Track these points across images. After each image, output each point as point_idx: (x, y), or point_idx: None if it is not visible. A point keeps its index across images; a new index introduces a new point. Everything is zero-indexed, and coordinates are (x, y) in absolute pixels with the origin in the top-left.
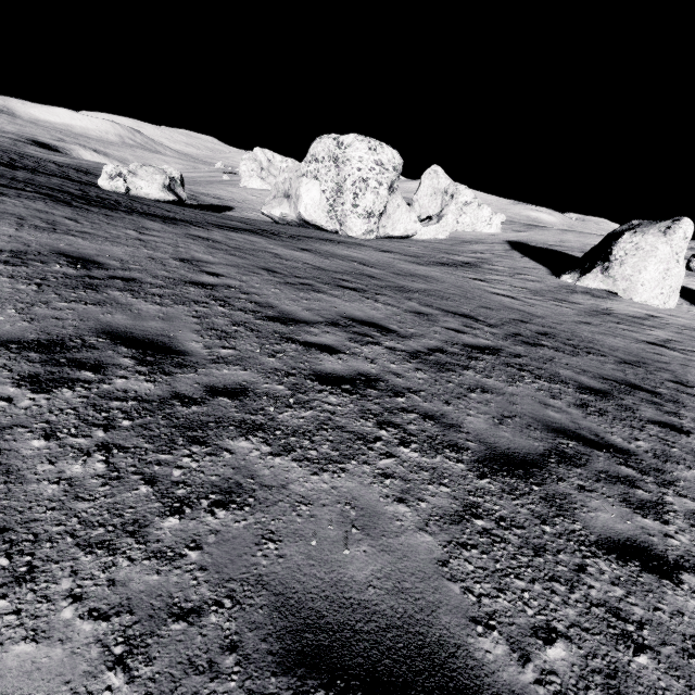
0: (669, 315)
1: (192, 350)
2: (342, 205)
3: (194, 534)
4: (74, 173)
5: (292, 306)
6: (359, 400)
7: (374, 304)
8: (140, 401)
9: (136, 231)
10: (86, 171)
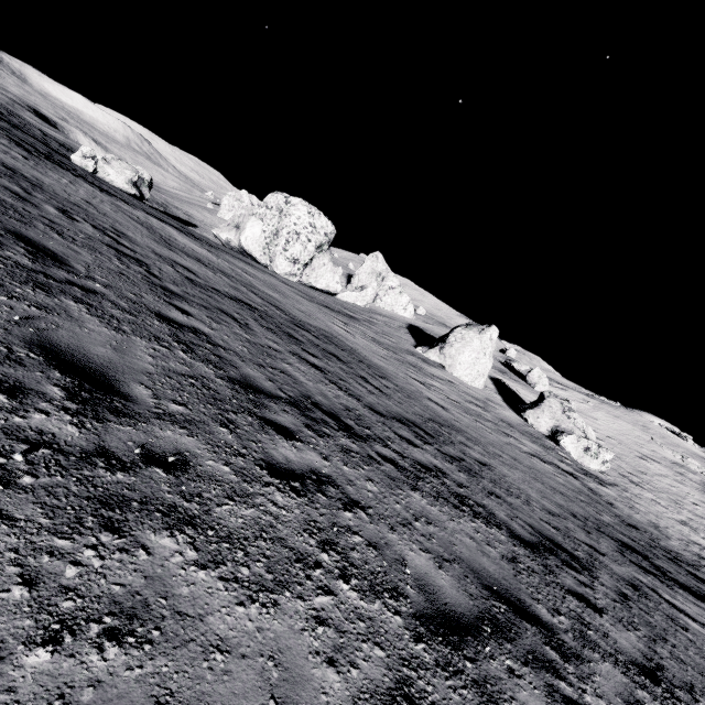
0: (466, 387)
1: (47, 210)
2: (275, 246)
3: None
4: (56, 144)
5: (139, 241)
6: (121, 256)
7: (207, 271)
8: (4, 200)
9: (69, 181)
10: (70, 148)
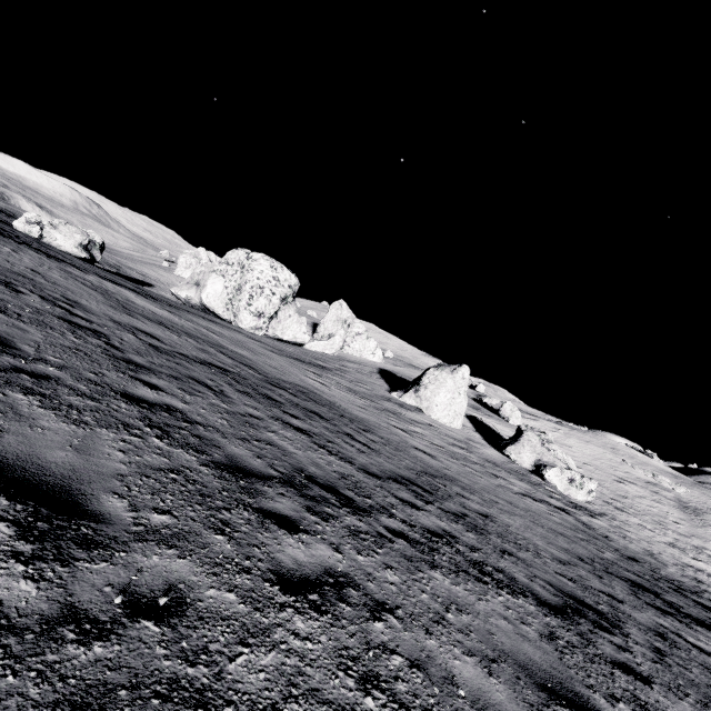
0: (446, 429)
1: None
2: (239, 301)
3: None
4: None
5: (94, 309)
6: (75, 328)
7: (171, 335)
8: None
9: (12, 250)
10: (11, 214)
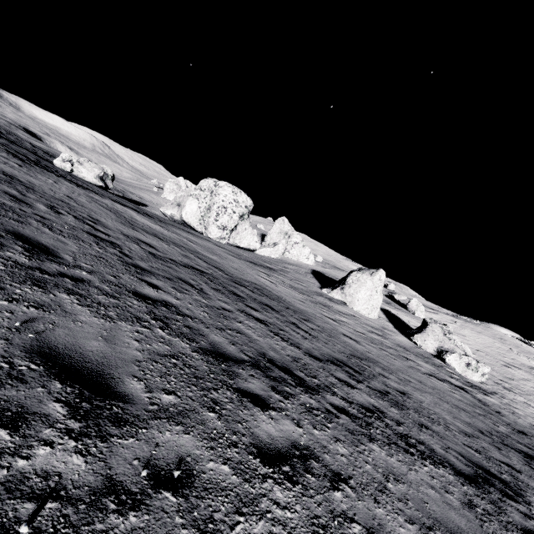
0: (365, 319)
1: (39, 208)
2: (209, 218)
3: (0, 218)
4: (42, 153)
5: (110, 225)
6: (98, 241)
7: (163, 244)
8: (4, 203)
9: (54, 181)
10: (52, 155)
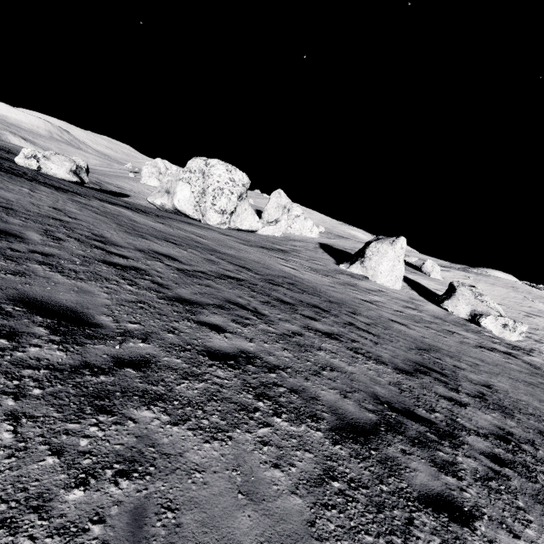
0: (392, 292)
1: (32, 239)
2: (205, 203)
3: None
4: None
5: (118, 240)
6: (121, 272)
7: (181, 251)
8: None
9: (29, 190)
10: (8, 150)
